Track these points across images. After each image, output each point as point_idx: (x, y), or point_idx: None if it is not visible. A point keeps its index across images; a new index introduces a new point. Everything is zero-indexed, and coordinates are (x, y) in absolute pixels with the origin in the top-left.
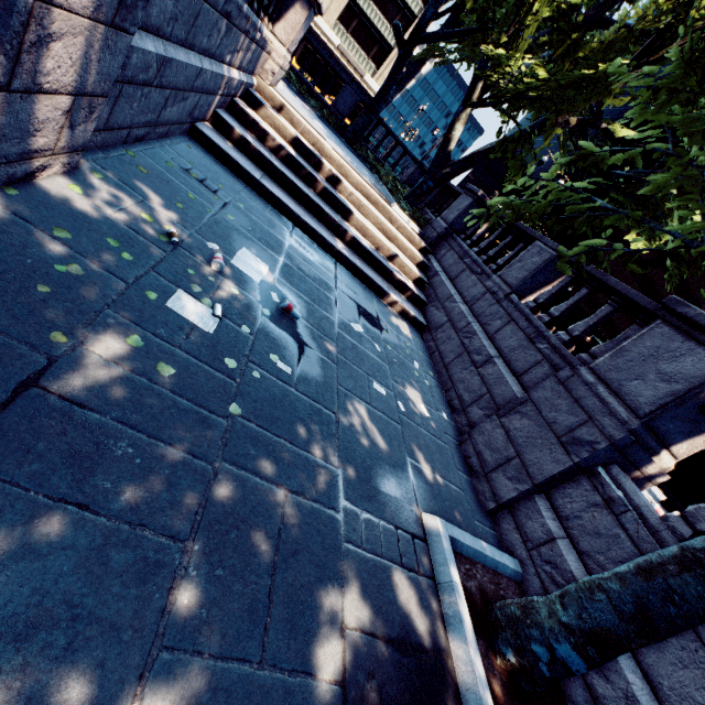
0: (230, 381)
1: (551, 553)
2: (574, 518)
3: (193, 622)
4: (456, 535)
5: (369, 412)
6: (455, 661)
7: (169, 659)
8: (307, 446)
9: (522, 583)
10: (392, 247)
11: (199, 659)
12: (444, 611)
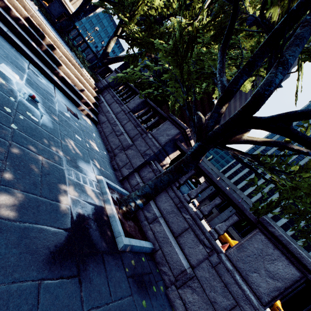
0: (9, 116)
1: (138, 187)
2: (145, 176)
3: (12, 182)
4: (108, 182)
5: (74, 143)
6: (107, 209)
7: (5, 188)
8: (49, 147)
9: None
10: (83, 86)
11: (17, 190)
12: (104, 199)
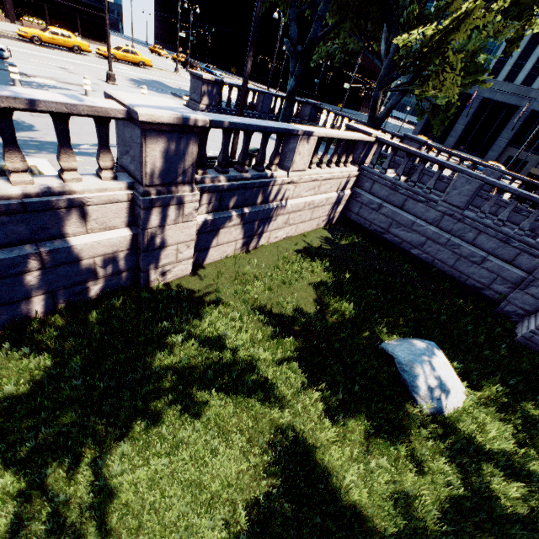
0: None
1: None
2: None
3: None
4: None
5: None
6: None
7: None
8: None
9: None
10: None
11: None
12: None
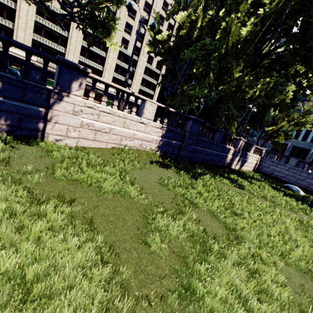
0: None
1: None
2: None
3: None
4: None
5: None
6: None
7: None
8: None
9: None
10: None
11: None
12: None
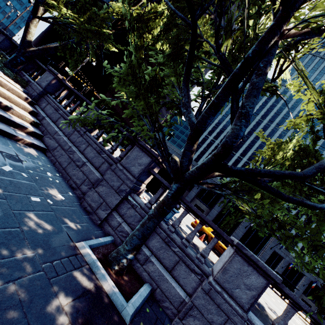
0: None
1: (121, 228)
2: (125, 214)
3: None
4: (91, 243)
5: (36, 215)
6: (101, 283)
7: None
8: (13, 254)
9: (115, 242)
10: (9, 104)
11: None
12: (94, 271)
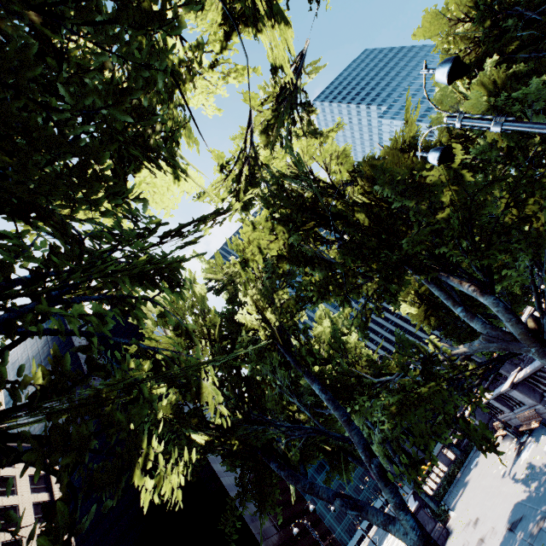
0: None
1: None
2: None
3: None
4: None
5: None
6: None
7: None
8: None
9: None
10: None
11: None
12: None
